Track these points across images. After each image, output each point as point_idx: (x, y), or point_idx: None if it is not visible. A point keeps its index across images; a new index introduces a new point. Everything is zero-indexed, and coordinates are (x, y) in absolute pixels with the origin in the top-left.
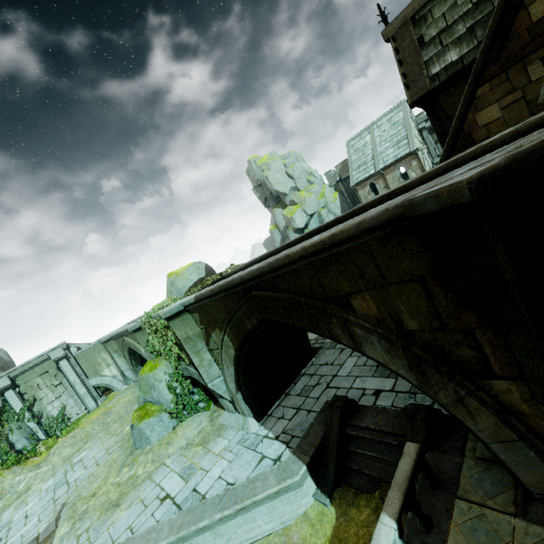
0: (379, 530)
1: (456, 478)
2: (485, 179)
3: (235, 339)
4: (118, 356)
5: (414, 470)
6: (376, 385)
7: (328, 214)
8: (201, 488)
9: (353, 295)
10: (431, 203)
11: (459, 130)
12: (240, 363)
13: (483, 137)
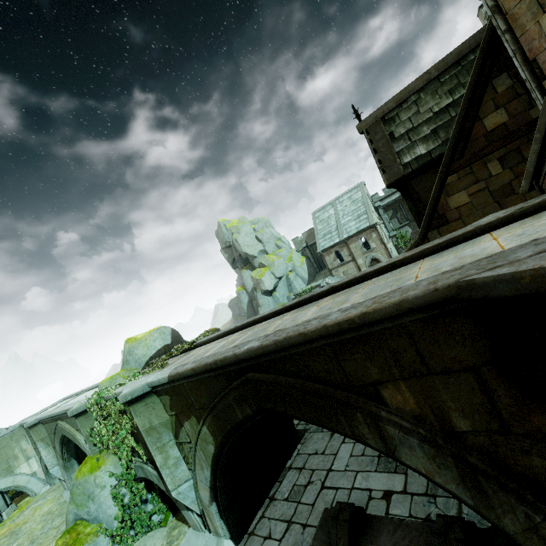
0: None
1: None
2: None
3: (217, 432)
4: (45, 446)
5: None
6: (384, 484)
7: (296, 277)
8: None
9: (384, 384)
10: (503, 287)
11: (434, 210)
12: (219, 462)
13: (455, 217)
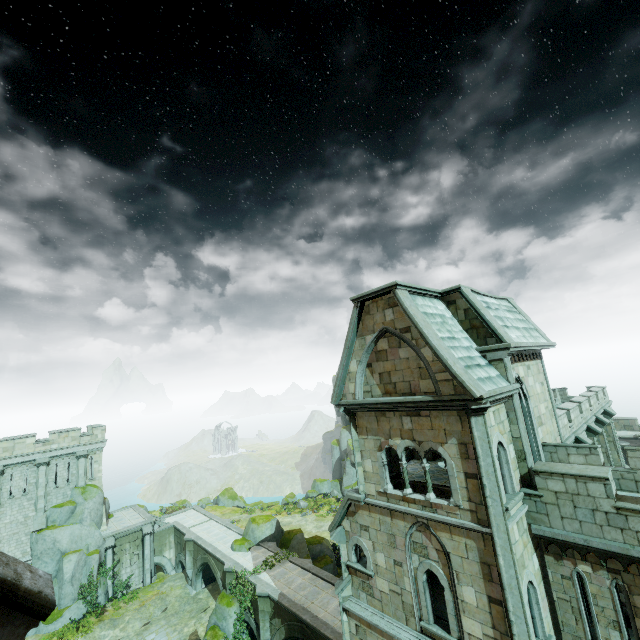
0: None
1: None
2: None
3: (287, 633)
4: (189, 555)
5: None
6: None
7: None
8: None
9: None
10: None
11: None
12: None
13: None
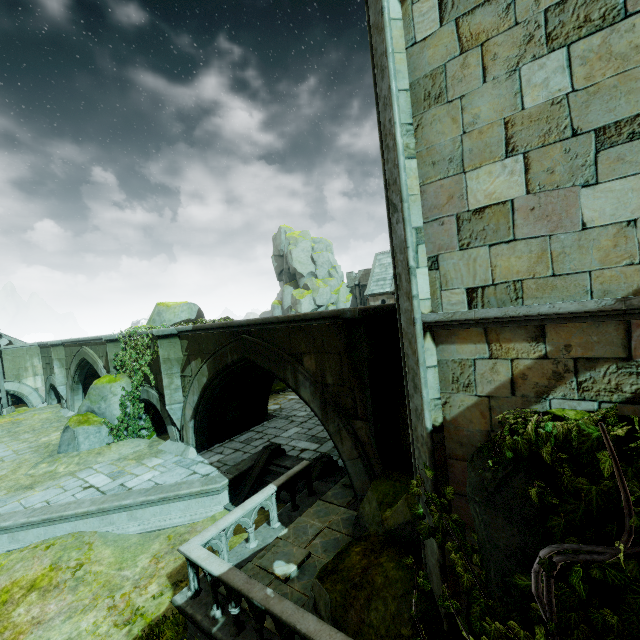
0: (265, 489)
1: (325, 492)
2: (365, 311)
3: (212, 369)
4: (60, 366)
5: (300, 471)
6: (306, 446)
7: None
8: (128, 484)
9: (305, 354)
10: (349, 314)
11: None
12: (206, 392)
13: None
